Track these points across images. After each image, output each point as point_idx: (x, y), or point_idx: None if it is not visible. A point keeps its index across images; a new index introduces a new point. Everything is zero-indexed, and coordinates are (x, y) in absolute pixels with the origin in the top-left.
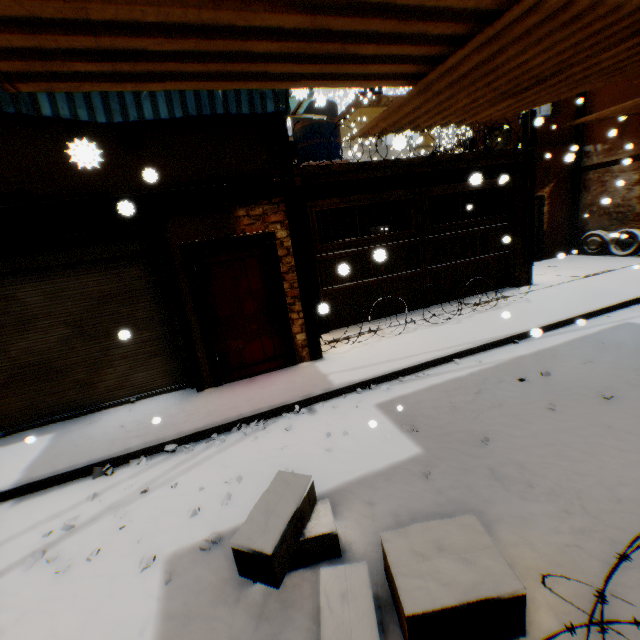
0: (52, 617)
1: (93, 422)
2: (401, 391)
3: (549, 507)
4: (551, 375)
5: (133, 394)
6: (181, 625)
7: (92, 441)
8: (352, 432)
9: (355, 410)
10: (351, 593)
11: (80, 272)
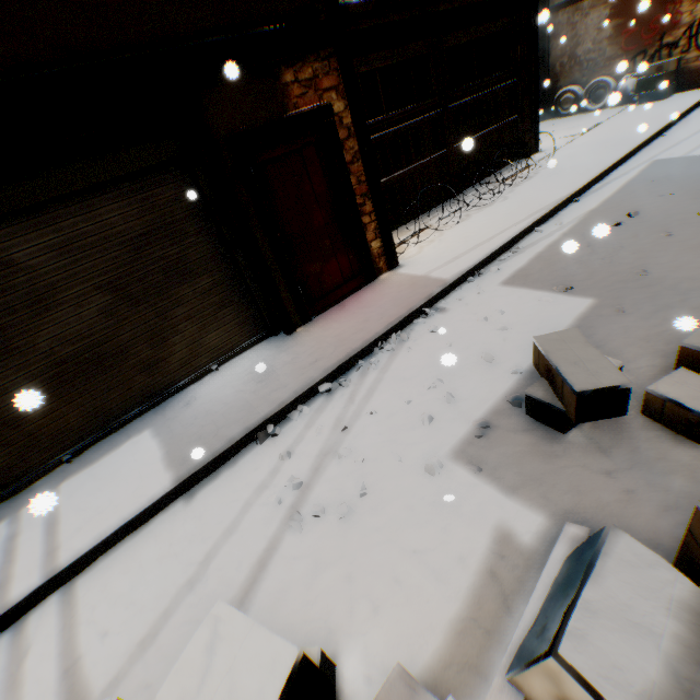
0: (393, 544)
1: (188, 403)
2: (513, 267)
3: None
4: (638, 214)
5: (211, 361)
6: (538, 487)
7: (217, 416)
8: (507, 310)
9: (485, 295)
10: (697, 389)
11: (92, 206)
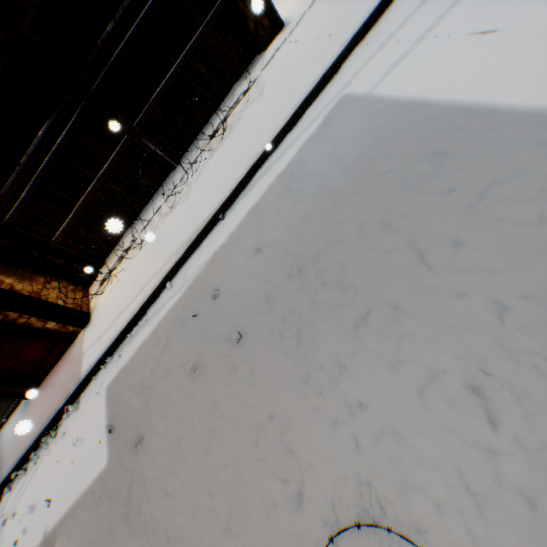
0: None
1: None
2: (125, 359)
3: (137, 544)
4: (220, 295)
5: (2, 418)
6: None
7: None
8: (86, 436)
9: (96, 399)
10: None
11: None
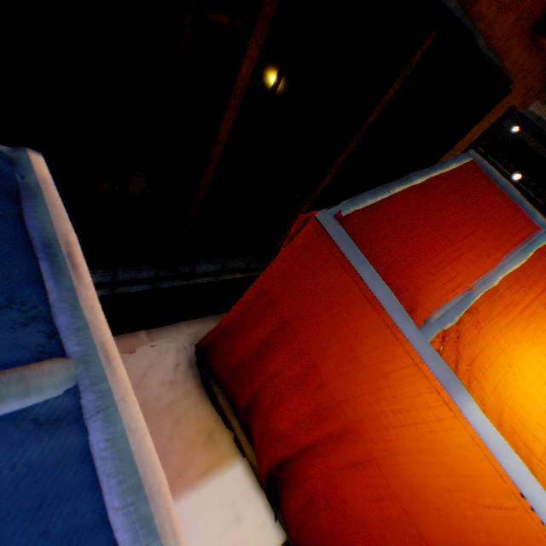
0: None
1: None
2: None
3: None
4: None
5: None
6: None
7: None
8: None
9: None
10: None
11: None
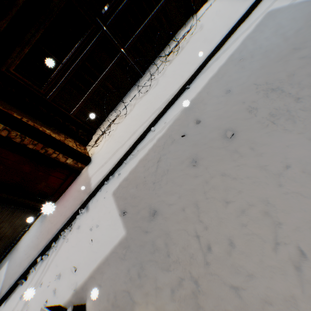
0: None
1: (18, 249)
2: (124, 174)
3: (174, 275)
4: (202, 121)
5: (25, 227)
6: None
7: (16, 264)
8: (100, 223)
9: (104, 201)
10: None
11: None
